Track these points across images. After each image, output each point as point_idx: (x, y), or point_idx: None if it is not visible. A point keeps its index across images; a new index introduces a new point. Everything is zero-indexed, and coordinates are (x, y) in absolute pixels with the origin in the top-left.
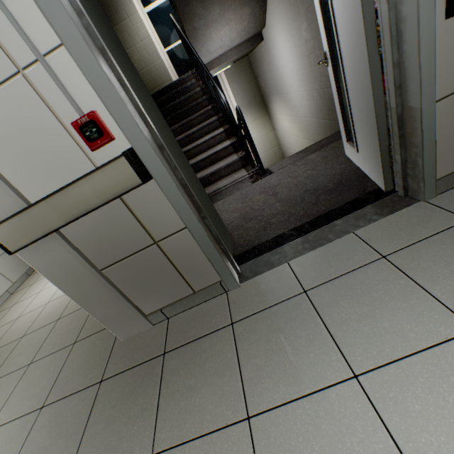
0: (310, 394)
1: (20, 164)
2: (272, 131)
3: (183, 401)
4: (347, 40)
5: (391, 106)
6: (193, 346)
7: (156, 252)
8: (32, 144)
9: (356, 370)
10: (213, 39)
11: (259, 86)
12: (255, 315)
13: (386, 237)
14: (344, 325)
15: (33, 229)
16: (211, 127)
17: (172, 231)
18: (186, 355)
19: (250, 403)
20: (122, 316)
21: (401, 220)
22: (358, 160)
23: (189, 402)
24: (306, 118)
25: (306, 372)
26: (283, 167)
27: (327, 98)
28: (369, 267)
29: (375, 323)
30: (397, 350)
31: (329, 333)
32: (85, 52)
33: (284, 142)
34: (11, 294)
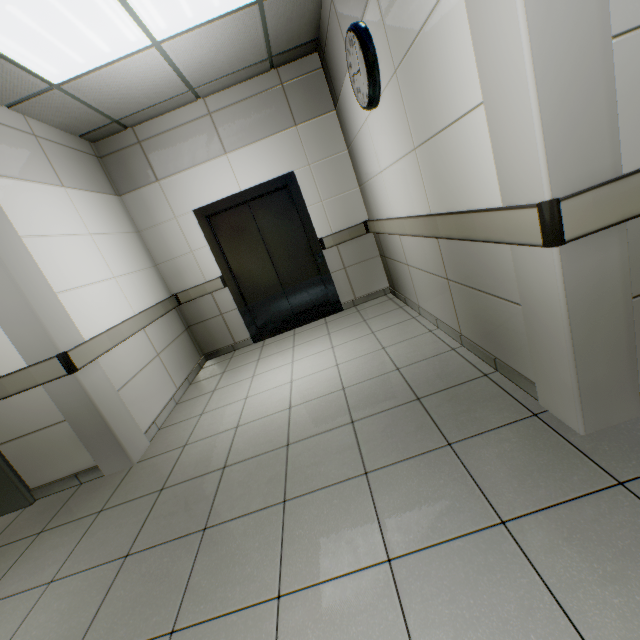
0: None
1: None
2: None
3: None
4: None
5: None
6: None
7: None
8: None
9: None
10: None
11: None
12: None
13: None
14: None
15: (613, 209)
16: None
17: None
18: None
19: None
20: (611, 387)
21: None
22: None
23: None
24: None
25: None
26: None
27: None
28: None
29: None
30: None
31: None
32: None
33: None
34: (176, 404)
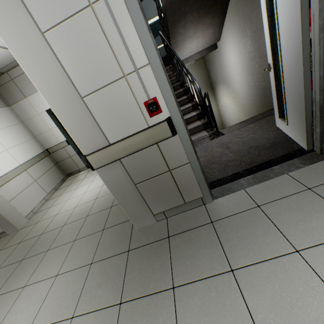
0: (269, 259)
1: (111, 122)
2: (216, 106)
3: (187, 261)
4: (288, 60)
5: (316, 100)
6: (187, 233)
7: (168, 176)
8: (120, 112)
9: (297, 248)
10: (186, 47)
11: (209, 76)
12: (227, 218)
13: (309, 178)
14: (287, 225)
15: (109, 157)
16: (182, 102)
17: (180, 164)
18: (184, 238)
19: (232, 263)
20: (141, 213)
21: (319, 168)
22: (287, 130)
23: (191, 262)
24: (244, 100)
25: (265, 248)
26: (231, 131)
27: (261, 88)
28: (300, 194)
29: (307, 224)
30: (322, 239)
31: (277, 228)
32: (159, 69)
33: (224, 114)
34: (46, 201)
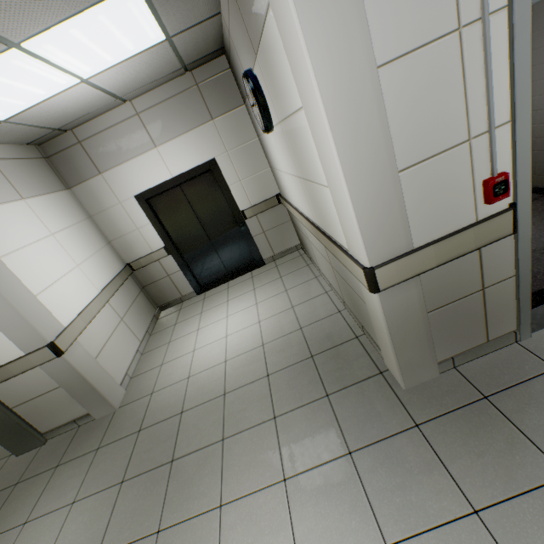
0: None
1: (424, 212)
2: None
3: None
4: None
5: None
6: (520, 389)
7: (477, 299)
8: (442, 196)
9: None
10: None
11: None
12: None
13: None
14: None
15: (409, 270)
16: None
17: (500, 279)
18: (520, 396)
19: None
20: (420, 362)
21: None
22: None
23: None
24: None
25: None
26: None
27: None
28: None
29: None
30: None
31: None
32: (525, 129)
33: None
34: (141, 354)
